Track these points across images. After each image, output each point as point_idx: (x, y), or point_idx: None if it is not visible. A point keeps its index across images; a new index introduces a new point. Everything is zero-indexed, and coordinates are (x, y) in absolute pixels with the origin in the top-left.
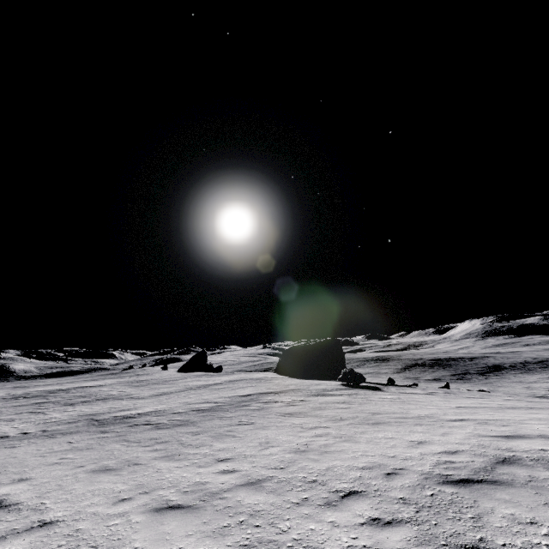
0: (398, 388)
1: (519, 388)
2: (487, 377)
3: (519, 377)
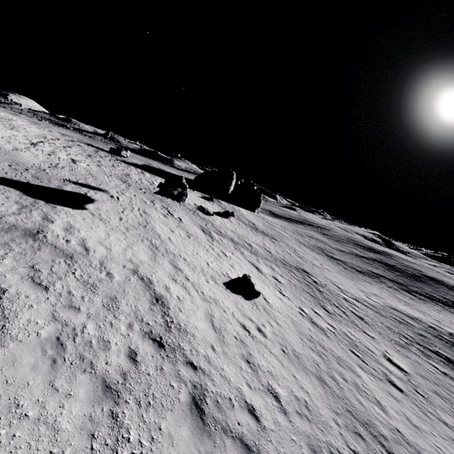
0: (102, 152)
1: (361, 287)
2: (397, 289)
3: (440, 311)
